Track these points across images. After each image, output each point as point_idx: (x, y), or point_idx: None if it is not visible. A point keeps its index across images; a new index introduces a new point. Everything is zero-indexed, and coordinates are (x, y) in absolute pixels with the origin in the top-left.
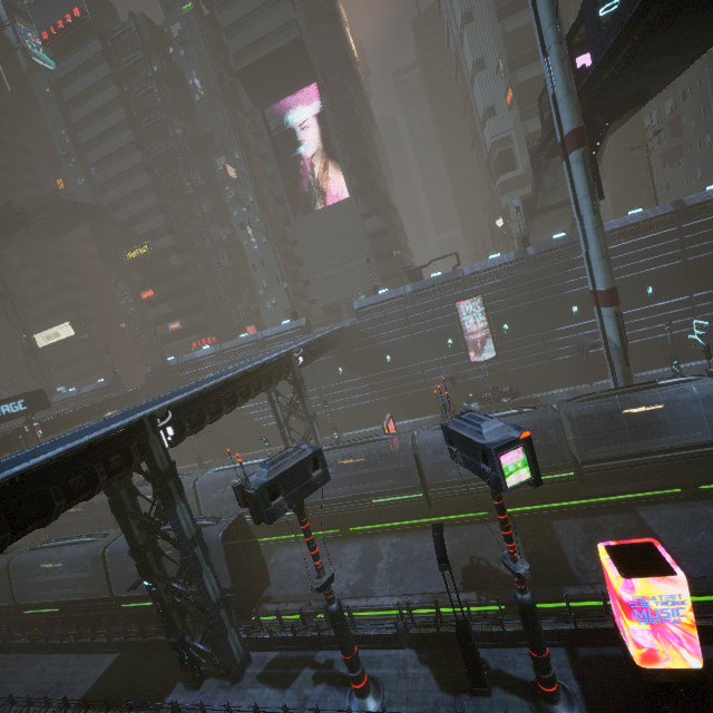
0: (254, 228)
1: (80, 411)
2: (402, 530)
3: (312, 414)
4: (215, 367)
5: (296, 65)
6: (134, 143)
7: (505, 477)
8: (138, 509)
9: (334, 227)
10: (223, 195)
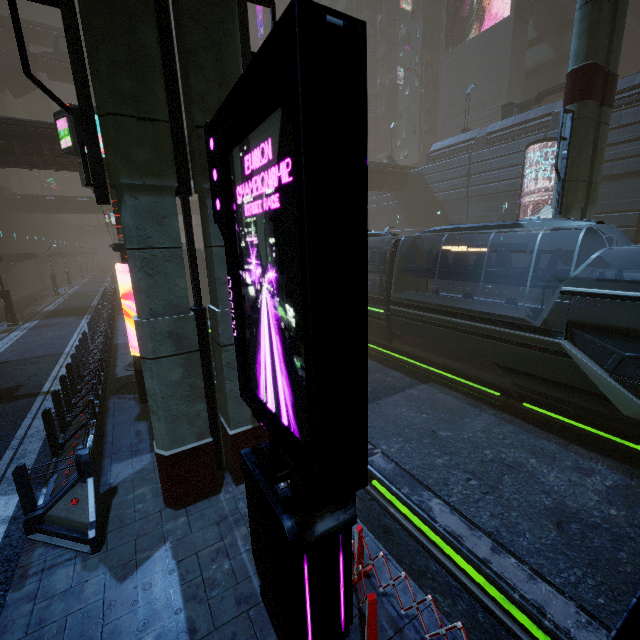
0: (408, 70)
1: None
2: None
3: None
4: None
5: None
6: None
7: (60, 139)
8: None
9: (479, 62)
10: (397, 34)
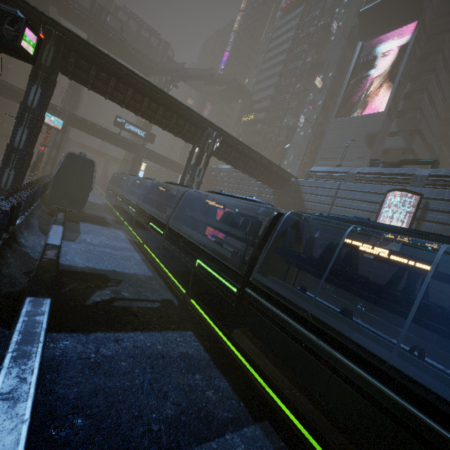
0: (307, 120)
1: (165, 159)
2: (150, 260)
3: (198, 181)
4: (223, 175)
5: (408, 5)
6: (283, 60)
7: None
8: (48, 100)
9: (356, 131)
10: (306, 98)
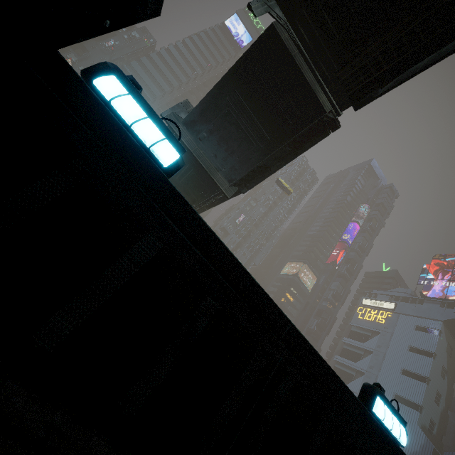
0: None
1: None
2: None
3: None
4: None
5: None
6: None
7: None
8: None
9: None
10: None
